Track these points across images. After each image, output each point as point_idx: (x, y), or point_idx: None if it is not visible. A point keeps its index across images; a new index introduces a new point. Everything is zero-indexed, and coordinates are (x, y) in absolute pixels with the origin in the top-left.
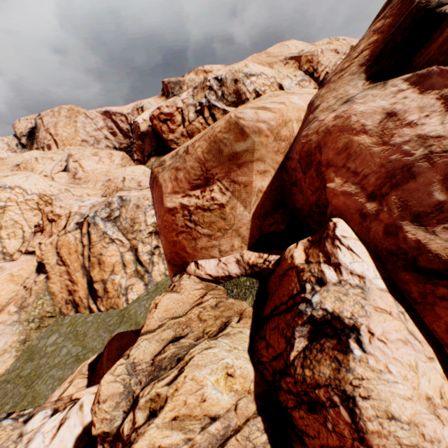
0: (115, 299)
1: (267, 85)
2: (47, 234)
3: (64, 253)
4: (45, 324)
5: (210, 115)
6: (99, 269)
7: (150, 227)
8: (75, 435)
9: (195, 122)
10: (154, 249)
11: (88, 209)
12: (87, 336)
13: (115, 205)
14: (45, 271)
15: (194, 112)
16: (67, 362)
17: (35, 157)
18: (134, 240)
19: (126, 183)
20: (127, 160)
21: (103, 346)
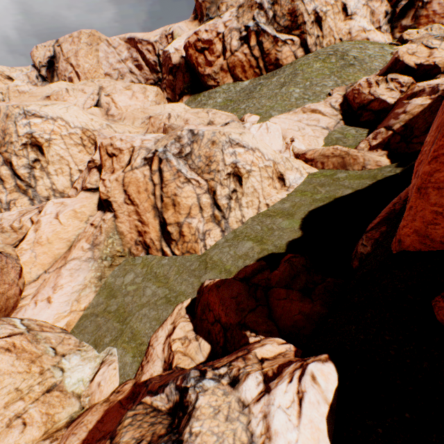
0: (191, 244)
1: (330, 3)
2: (109, 170)
3: (132, 191)
4: (116, 263)
5: (257, 44)
6: (173, 211)
7: (228, 167)
8: (324, 415)
9: (238, 53)
10: (231, 193)
11: (153, 144)
12: (170, 279)
13: (185, 140)
14: (112, 210)
15: (238, 39)
16: (157, 303)
17: (65, 88)
18: (212, 181)
19: (171, 120)
20: (161, 97)
21: (194, 291)
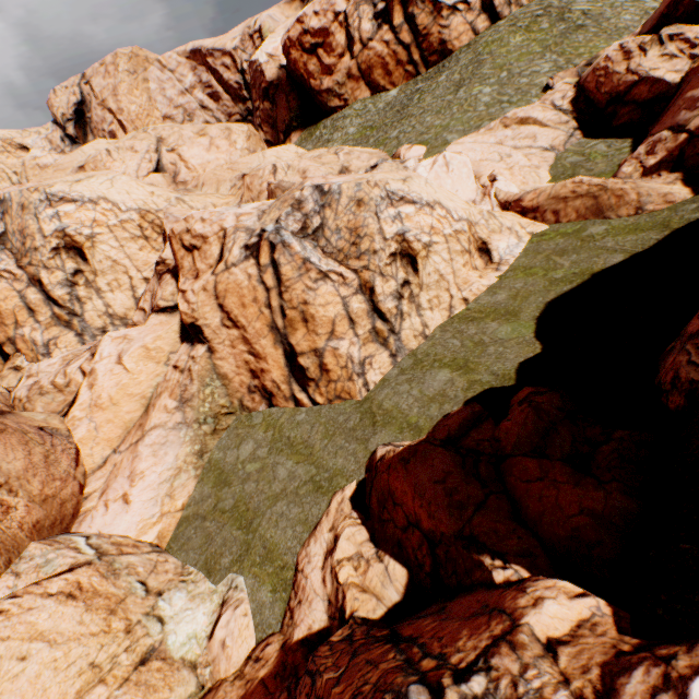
0: (342, 384)
1: None
2: (189, 275)
3: (232, 305)
4: (222, 426)
5: (405, 21)
6: (304, 332)
7: (390, 243)
8: None
9: (374, 43)
10: (401, 288)
11: (255, 220)
12: (314, 447)
13: (310, 205)
14: (204, 340)
15: (371, 18)
16: (299, 492)
17: (105, 149)
18: (366, 271)
19: (279, 176)
20: (257, 140)
21: (360, 468)
